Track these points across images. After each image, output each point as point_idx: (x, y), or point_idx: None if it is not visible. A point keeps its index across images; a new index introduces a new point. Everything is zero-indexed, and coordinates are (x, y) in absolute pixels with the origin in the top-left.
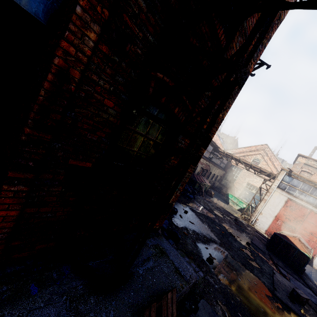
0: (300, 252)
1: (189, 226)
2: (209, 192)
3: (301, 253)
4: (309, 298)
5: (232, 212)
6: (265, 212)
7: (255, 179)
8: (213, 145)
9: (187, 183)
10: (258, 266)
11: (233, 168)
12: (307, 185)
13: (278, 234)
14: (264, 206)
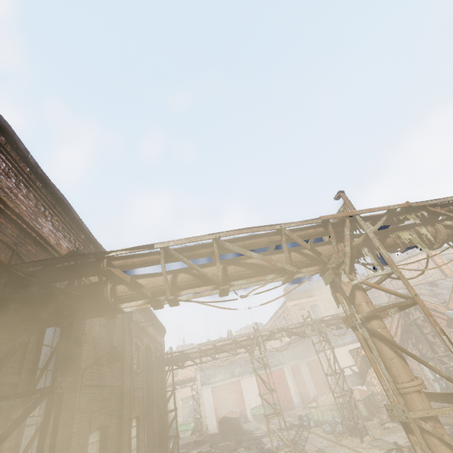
0: (234, 418)
1: None
2: None
3: (235, 418)
4: (246, 438)
5: (188, 441)
6: (207, 413)
7: (184, 389)
8: None
9: None
10: (221, 450)
11: None
12: (213, 369)
13: (220, 420)
14: (204, 408)
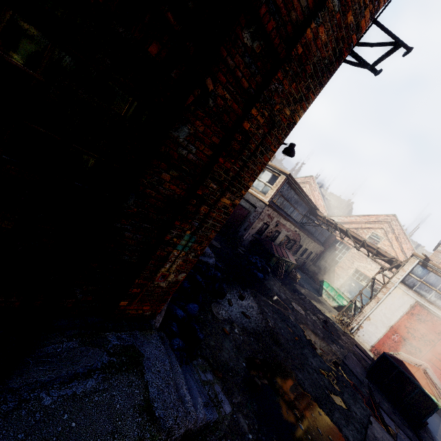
0: (424, 393)
1: (239, 319)
2: (292, 274)
3: (424, 394)
4: None
5: (323, 309)
6: (375, 317)
7: (369, 265)
8: (309, 204)
9: (259, 255)
10: (344, 406)
11: (336, 244)
12: None
13: (390, 356)
14: (375, 309)
